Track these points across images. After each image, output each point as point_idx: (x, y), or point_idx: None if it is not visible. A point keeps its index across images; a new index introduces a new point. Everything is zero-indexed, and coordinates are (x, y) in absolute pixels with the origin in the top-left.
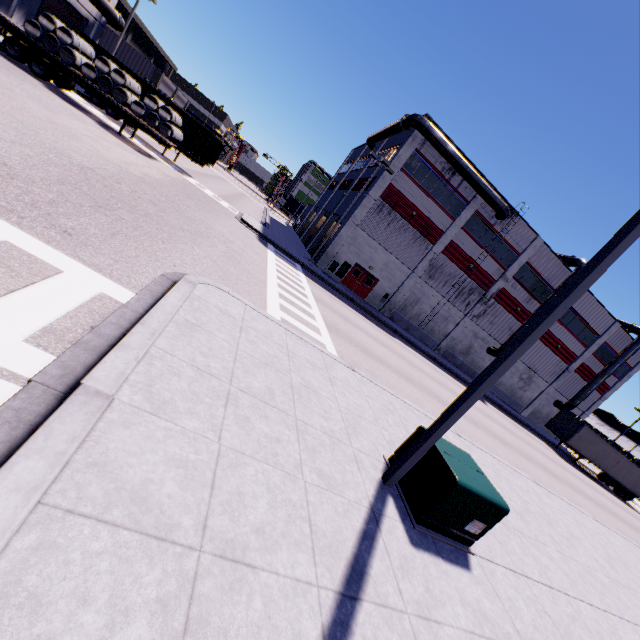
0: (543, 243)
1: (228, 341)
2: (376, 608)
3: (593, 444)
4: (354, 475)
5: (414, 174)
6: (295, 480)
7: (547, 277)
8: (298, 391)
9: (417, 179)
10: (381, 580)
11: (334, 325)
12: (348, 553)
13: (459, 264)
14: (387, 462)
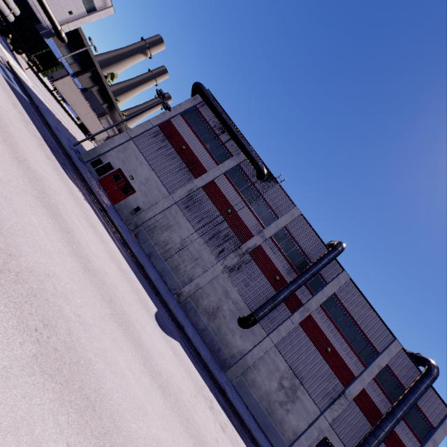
0: (302, 216)
1: None
2: None
3: None
4: None
5: (191, 122)
6: None
7: (308, 252)
8: None
9: (193, 126)
10: None
11: None
12: None
13: (218, 205)
14: None
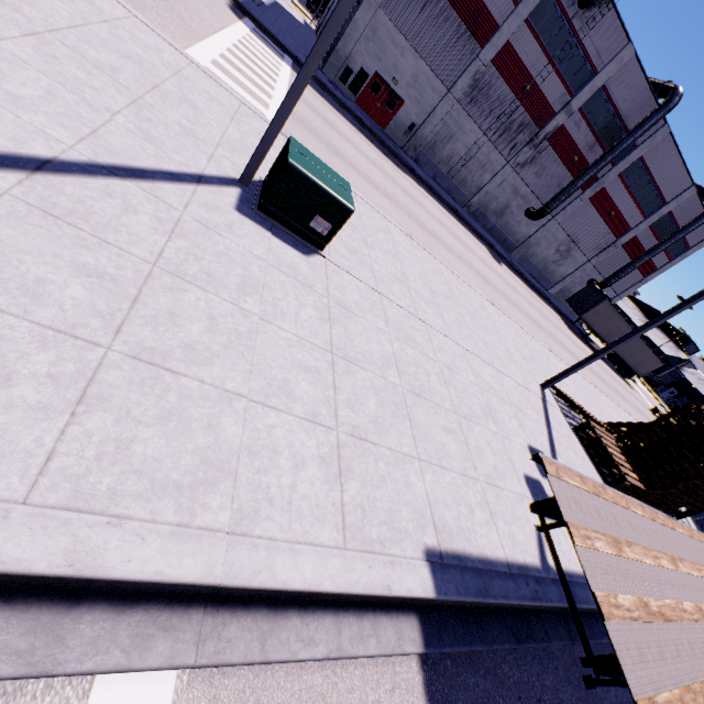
0: (634, 56)
1: (72, 14)
2: (142, 192)
3: (609, 321)
4: (197, 157)
5: None
6: (97, 112)
7: (625, 113)
8: (165, 93)
9: None
10: (166, 192)
11: (301, 117)
12: (134, 165)
13: (512, 84)
14: (260, 180)
